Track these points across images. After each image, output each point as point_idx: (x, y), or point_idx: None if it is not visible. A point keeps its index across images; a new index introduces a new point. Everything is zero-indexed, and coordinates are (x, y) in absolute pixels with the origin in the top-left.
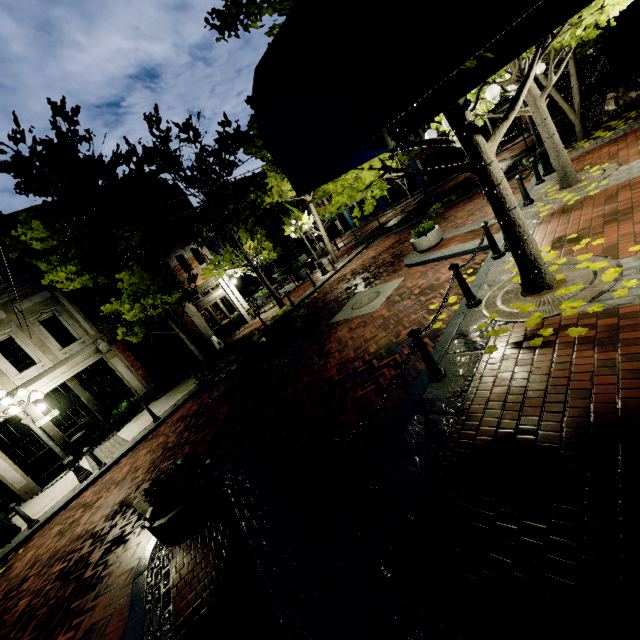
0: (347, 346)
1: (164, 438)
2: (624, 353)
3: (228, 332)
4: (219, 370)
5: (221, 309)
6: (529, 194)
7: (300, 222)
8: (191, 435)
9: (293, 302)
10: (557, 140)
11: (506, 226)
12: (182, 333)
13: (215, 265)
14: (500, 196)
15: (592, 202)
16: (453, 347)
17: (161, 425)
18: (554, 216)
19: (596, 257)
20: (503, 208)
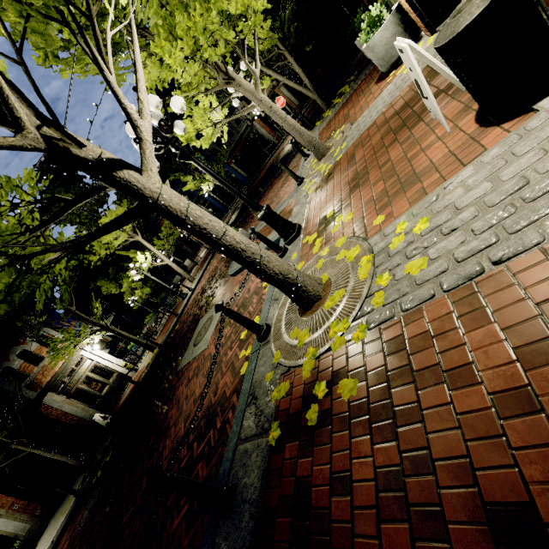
0: (181, 413)
1: None
2: (406, 442)
3: (113, 399)
4: (95, 467)
5: (95, 380)
6: (301, 171)
7: (137, 264)
8: None
9: (161, 341)
10: (291, 121)
11: (230, 256)
12: (35, 449)
13: (55, 351)
14: (198, 228)
15: (340, 168)
16: (245, 425)
17: None
18: (317, 191)
19: (350, 240)
20: (211, 239)
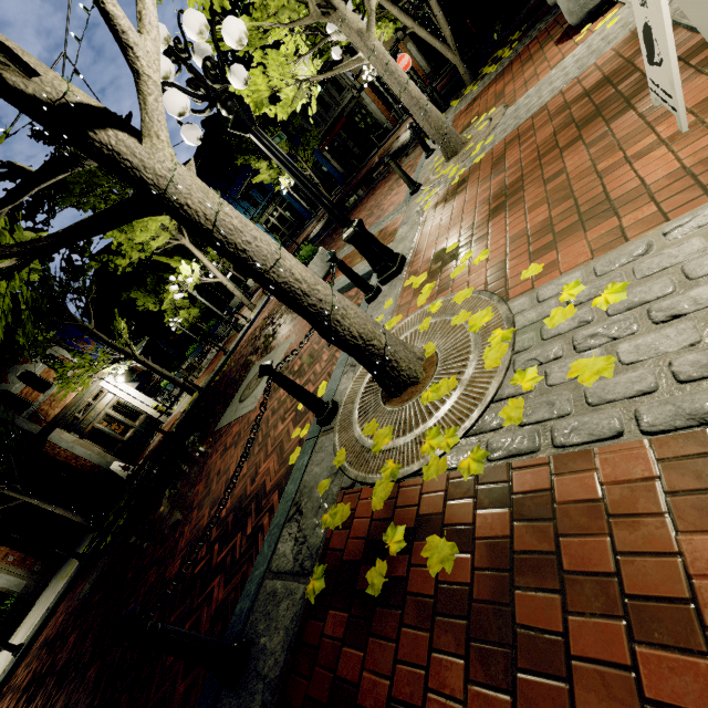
0: (209, 494)
1: (8, 702)
2: (530, 703)
3: (138, 446)
4: (105, 530)
5: (117, 420)
6: (418, 174)
7: (180, 277)
8: (23, 707)
9: (203, 384)
10: (415, 92)
11: (283, 300)
12: (32, 499)
13: (63, 379)
14: (233, 249)
15: (478, 175)
16: (280, 550)
17: (24, 658)
18: (438, 208)
19: (478, 296)
20: (254, 270)
